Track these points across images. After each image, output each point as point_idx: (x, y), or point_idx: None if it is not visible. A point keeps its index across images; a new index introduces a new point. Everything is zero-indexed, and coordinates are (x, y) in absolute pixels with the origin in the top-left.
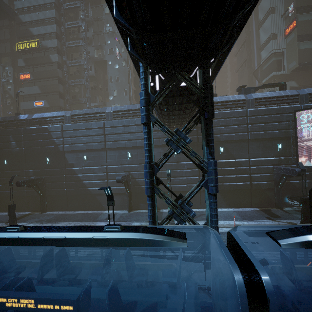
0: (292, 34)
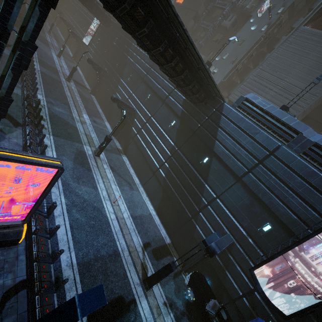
0: None
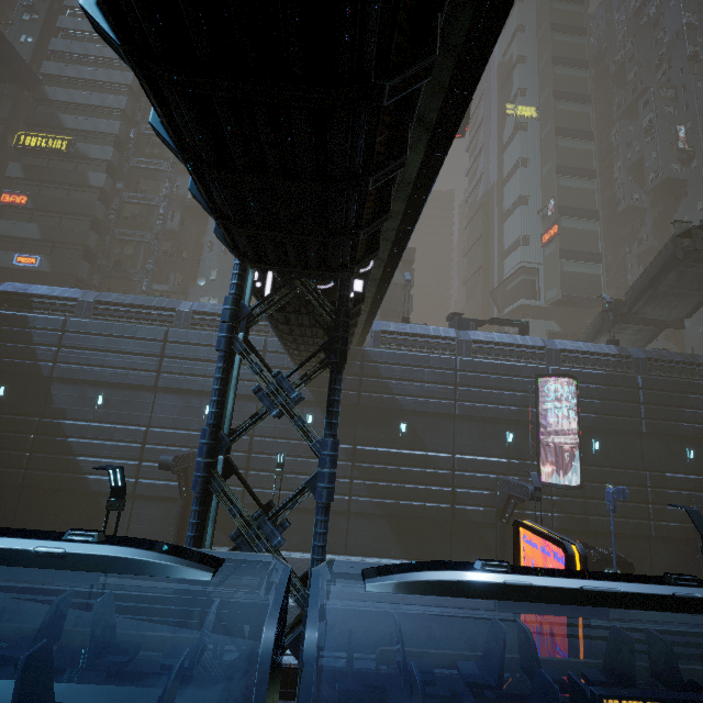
0: (552, 245)
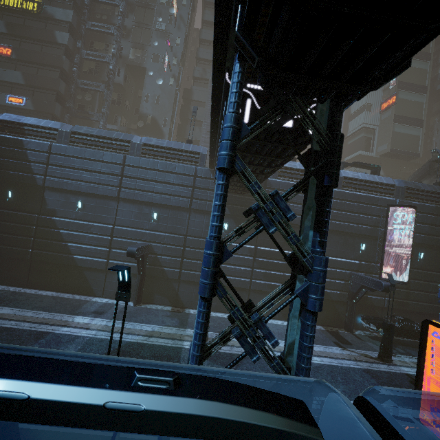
0: (389, 111)
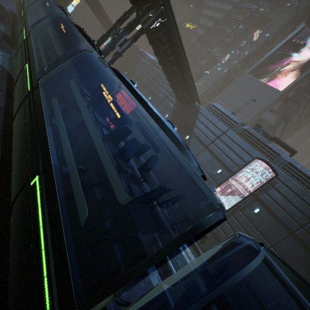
0: None
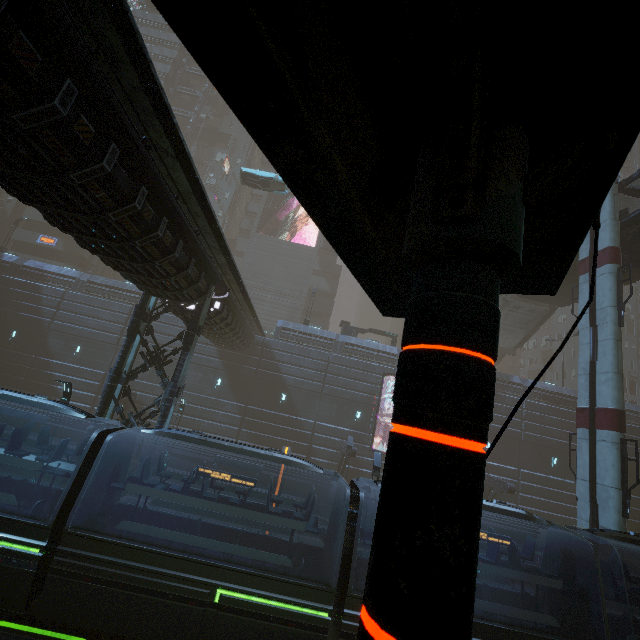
0: None
